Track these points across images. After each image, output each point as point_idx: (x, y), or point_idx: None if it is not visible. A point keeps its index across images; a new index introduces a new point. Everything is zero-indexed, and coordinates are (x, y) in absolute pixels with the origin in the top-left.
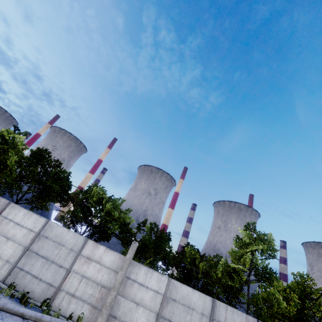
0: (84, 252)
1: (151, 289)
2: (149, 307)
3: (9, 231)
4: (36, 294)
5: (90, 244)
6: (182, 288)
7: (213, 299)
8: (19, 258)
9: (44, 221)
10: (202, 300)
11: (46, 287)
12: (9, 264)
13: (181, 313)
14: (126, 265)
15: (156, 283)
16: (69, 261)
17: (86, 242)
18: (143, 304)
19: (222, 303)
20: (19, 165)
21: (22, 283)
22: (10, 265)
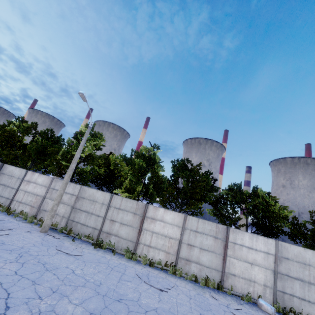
0: None
1: None
2: None
3: (247, 256)
4: None
5: None
6: None
7: None
8: (276, 282)
9: (273, 242)
10: None
11: None
12: (269, 289)
13: None
14: None
15: None
16: None
17: None
18: None
19: None
20: (187, 183)
21: (293, 305)
22: (270, 289)
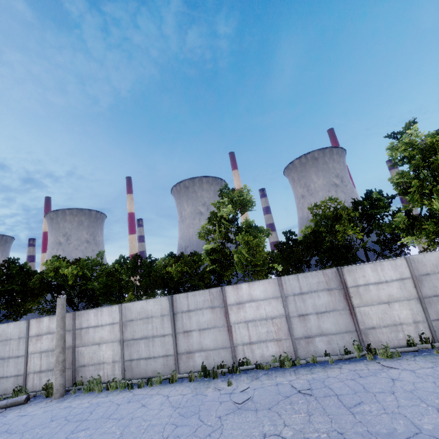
0: (32, 333)
1: (106, 325)
2: (110, 340)
3: None
4: (10, 389)
5: (33, 323)
6: (135, 305)
7: (168, 297)
8: None
9: None
10: (158, 304)
11: (15, 379)
12: None
13: (142, 327)
14: (58, 322)
15: (109, 317)
16: (23, 348)
17: (29, 324)
18: (104, 341)
19: (182, 294)
20: None
21: None
22: None
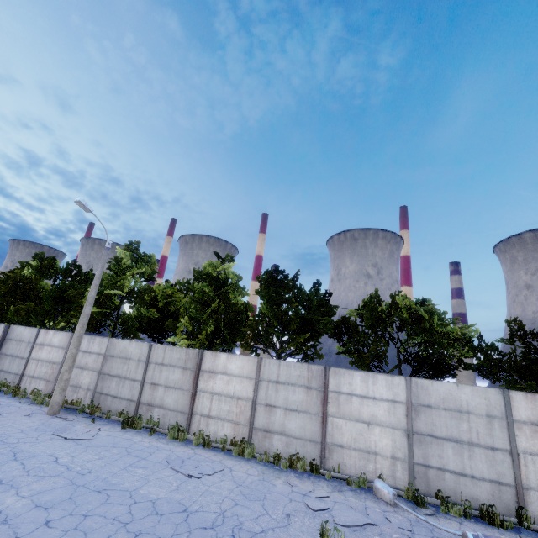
0: (518, 416)
1: None
2: None
3: (361, 412)
4: (484, 502)
5: (518, 398)
6: None
7: None
8: (411, 450)
9: (402, 381)
10: None
11: (492, 487)
12: (401, 462)
13: None
14: None
15: None
16: (501, 436)
17: (508, 397)
18: None
19: None
20: (272, 307)
21: (445, 487)
22: (403, 463)
